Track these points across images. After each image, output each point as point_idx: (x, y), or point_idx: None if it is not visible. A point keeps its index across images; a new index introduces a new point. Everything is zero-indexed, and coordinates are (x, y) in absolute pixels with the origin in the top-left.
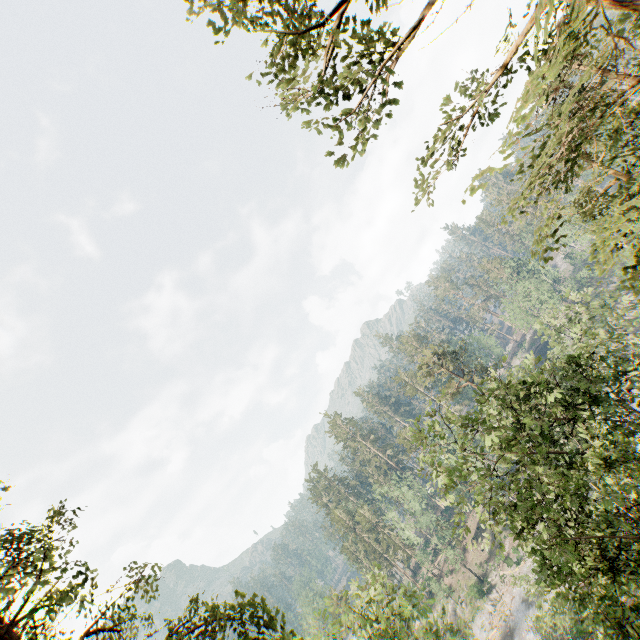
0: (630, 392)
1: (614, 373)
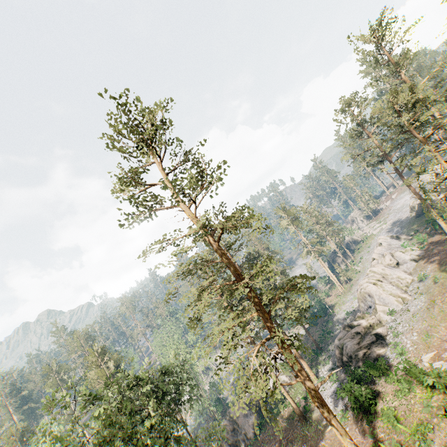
0: (181, 393)
1: (179, 380)
